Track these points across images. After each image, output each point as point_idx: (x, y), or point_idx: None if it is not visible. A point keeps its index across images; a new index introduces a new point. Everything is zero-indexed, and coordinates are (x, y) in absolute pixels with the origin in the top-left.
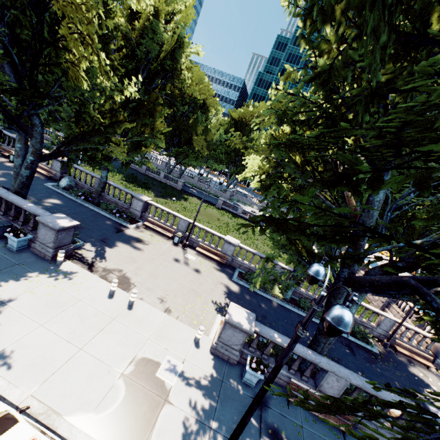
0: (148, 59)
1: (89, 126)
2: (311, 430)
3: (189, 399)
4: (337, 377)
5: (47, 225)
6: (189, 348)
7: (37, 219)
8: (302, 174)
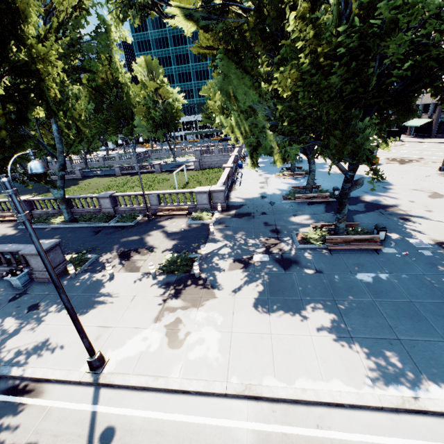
0: None
1: None
2: None
3: None
4: None
5: None
6: None
7: None
8: None
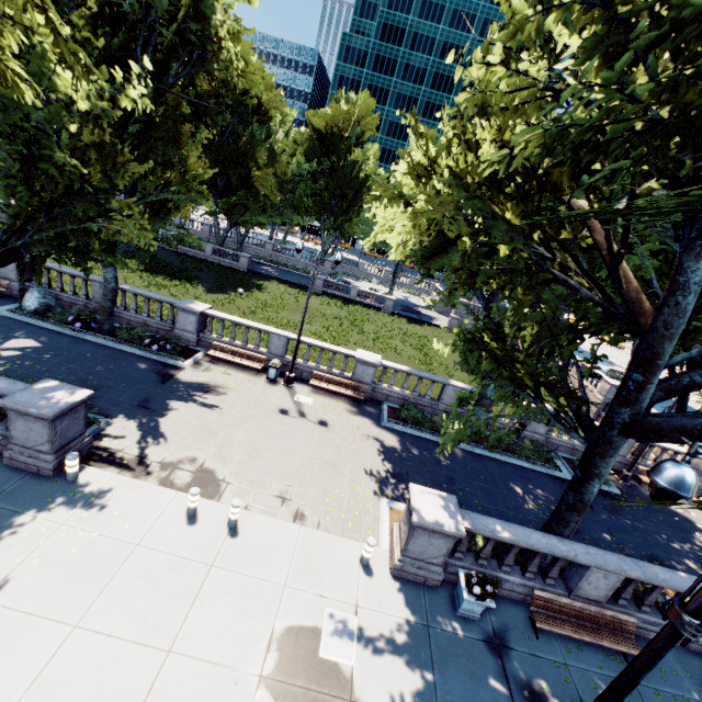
0: (148, 20)
1: (57, 186)
2: (580, 666)
3: (388, 682)
4: (606, 572)
5: (27, 414)
6: (357, 580)
7: (1, 405)
8: (525, 240)
